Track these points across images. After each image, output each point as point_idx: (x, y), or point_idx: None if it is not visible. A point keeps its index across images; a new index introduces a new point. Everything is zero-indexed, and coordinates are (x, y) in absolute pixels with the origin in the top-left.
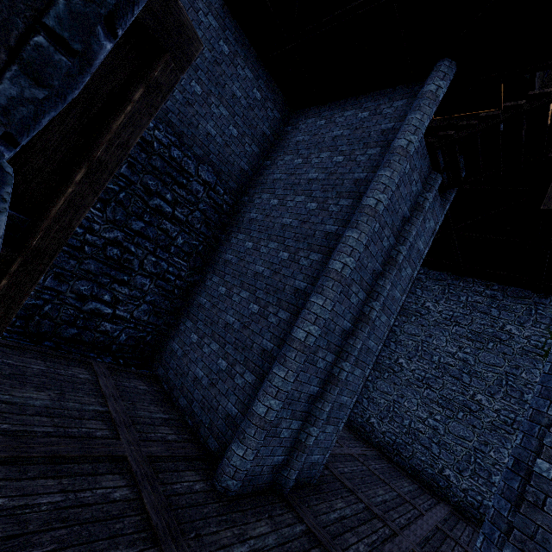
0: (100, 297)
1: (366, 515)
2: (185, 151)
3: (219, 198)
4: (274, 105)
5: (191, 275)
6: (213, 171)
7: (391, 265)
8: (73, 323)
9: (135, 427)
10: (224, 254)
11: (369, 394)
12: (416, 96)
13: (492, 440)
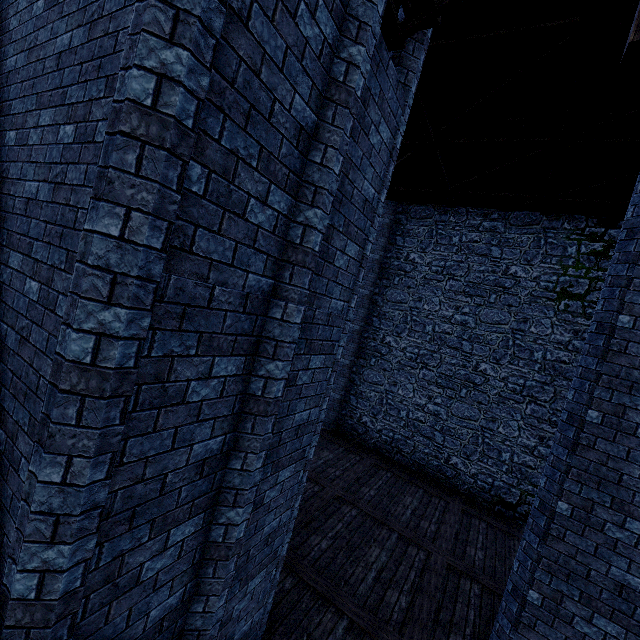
0: None
1: None
2: None
3: None
4: None
5: None
6: None
7: (294, 263)
8: None
9: None
10: None
11: (356, 389)
12: None
13: (500, 414)
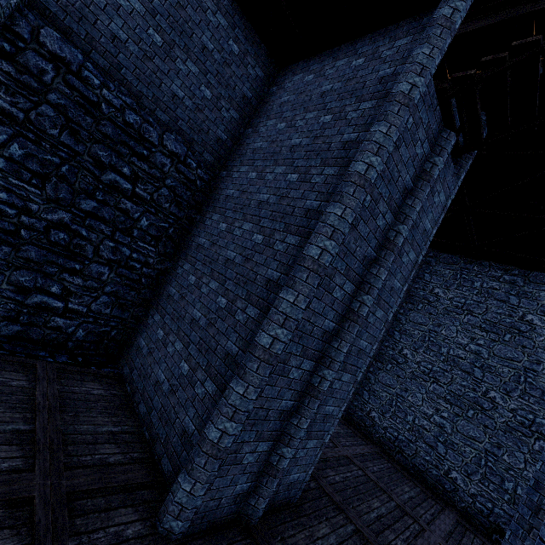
0: (46, 288)
1: (355, 541)
2: (146, 116)
3: (191, 173)
4: (256, 61)
5: (162, 262)
6: (183, 140)
7: (387, 249)
8: (16, 319)
9: (67, 449)
10: (197, 238)
11: (370, 386)
12: (424, 29)
13: (506, 442)
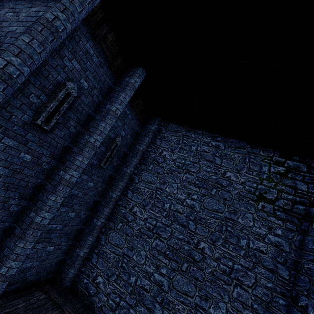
0: None
1: None
2: None
3: None
4: None
5: None
6: None
7: None
8: None
9: None
10: None
11: (100, 248)
12: None
13: (212, 293)
